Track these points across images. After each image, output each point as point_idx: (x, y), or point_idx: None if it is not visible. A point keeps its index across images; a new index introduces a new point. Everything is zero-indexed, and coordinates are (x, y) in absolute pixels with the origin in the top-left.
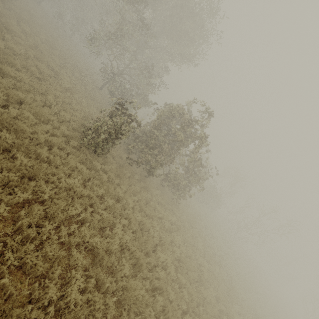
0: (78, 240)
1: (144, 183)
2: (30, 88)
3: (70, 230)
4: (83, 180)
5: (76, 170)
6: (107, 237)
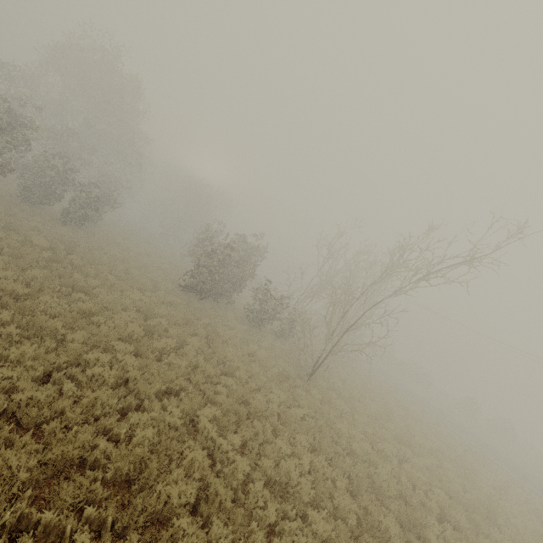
0: None
1: None
2: None
3: None
4: None
5: None
6: None
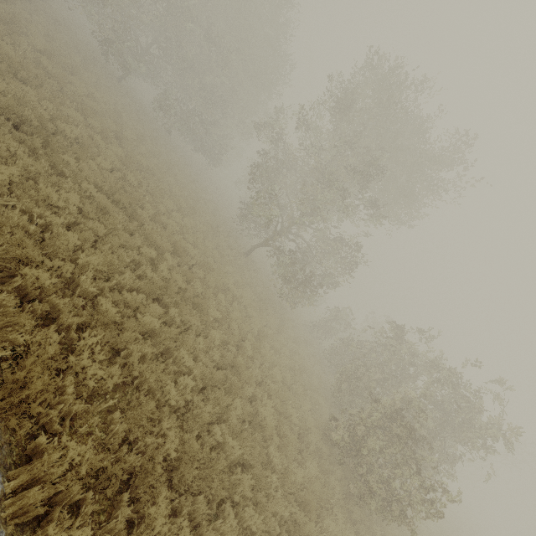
0: None
1: None
2: (281, 424)
3: None
4: None
5: None
6: None
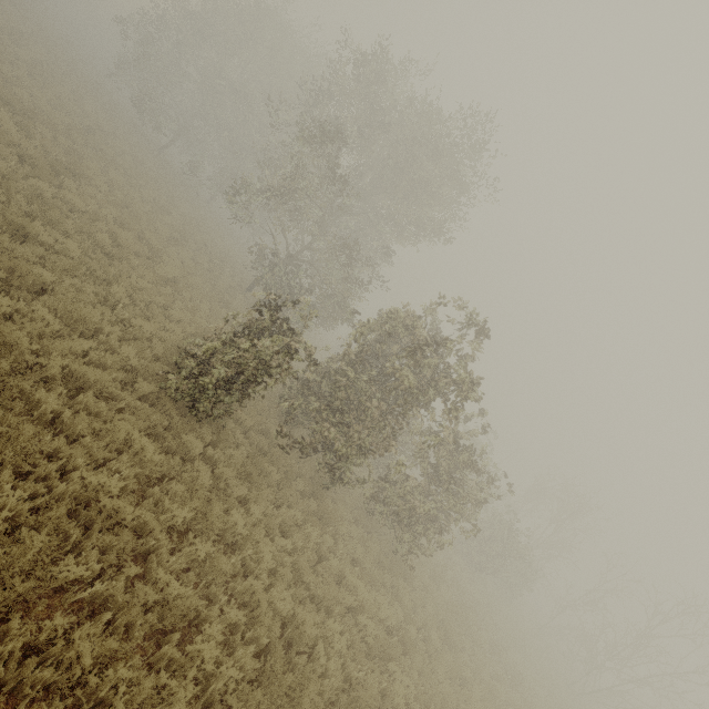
0: (49, 677)
1: (319, 503)
2: (76, 267)
3: (39, 634)
4: (143, 480)
5: (128, 453)
6: (167, 666)
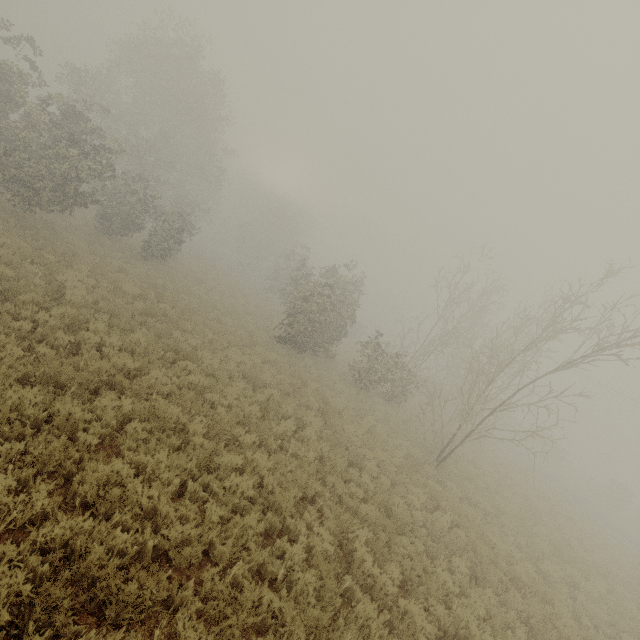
0: None
1: None
2: None
3: None
4: None
5: None
6: None
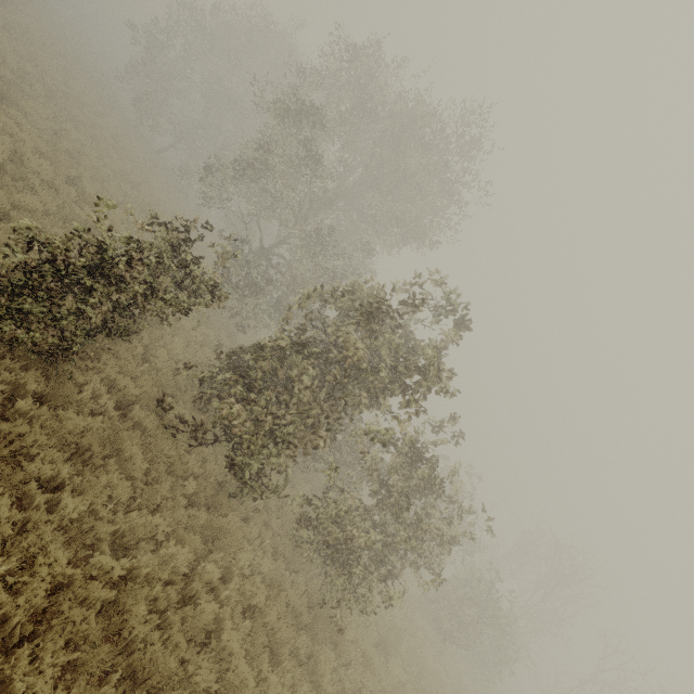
0: None
1: (211, 515)
2: None
3: None
4: None
5: None
6: None
